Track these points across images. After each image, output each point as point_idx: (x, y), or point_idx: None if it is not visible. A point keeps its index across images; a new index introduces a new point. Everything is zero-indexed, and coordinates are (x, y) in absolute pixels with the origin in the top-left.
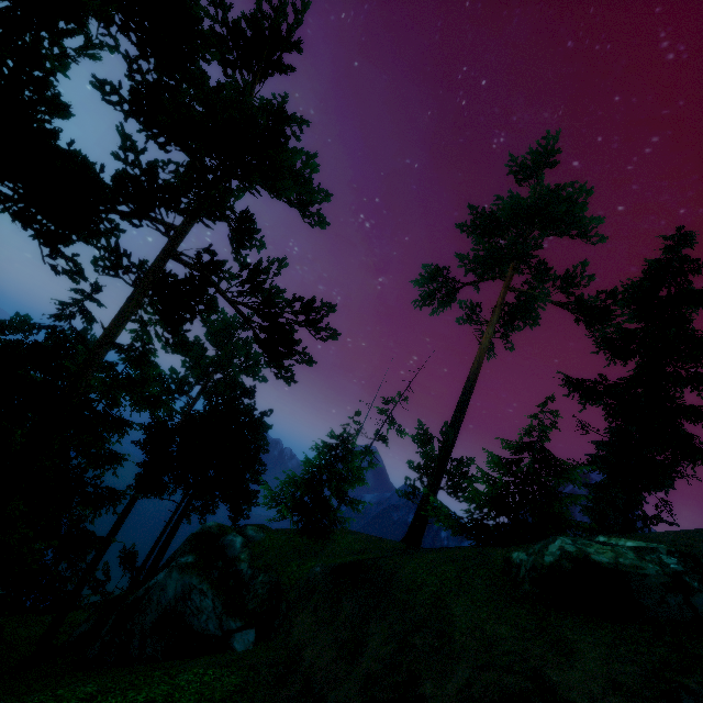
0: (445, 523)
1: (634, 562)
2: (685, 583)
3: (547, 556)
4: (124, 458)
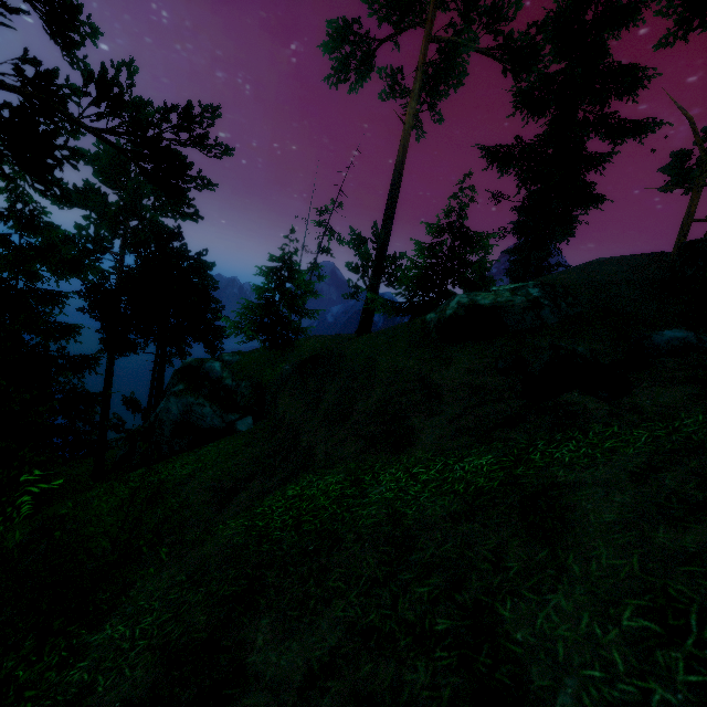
0: (383, 309)
1: (508, 299)
2: (540, 304)
3: (448, 310)
4: (78, 327)
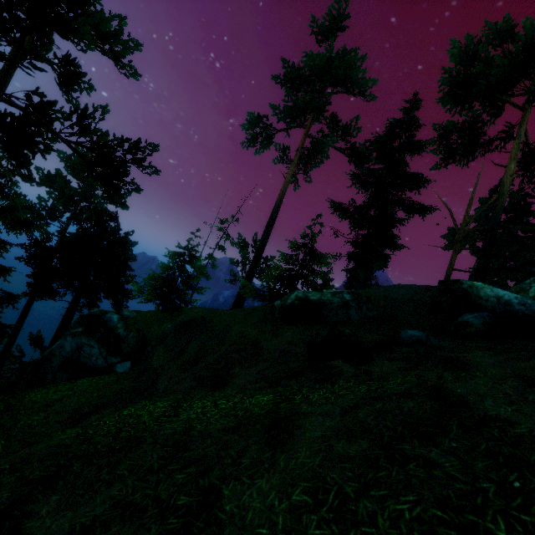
0: (250, 294)
1: (329, 298)
2: (349, 305)
3: (289, 300)
4: (11, 270)
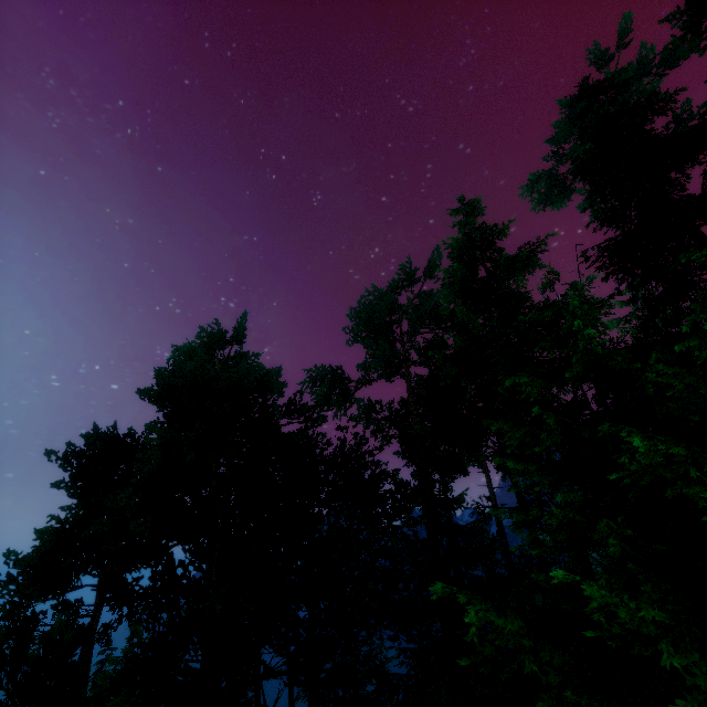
0: None
1: None
2: None
3: None
4: None
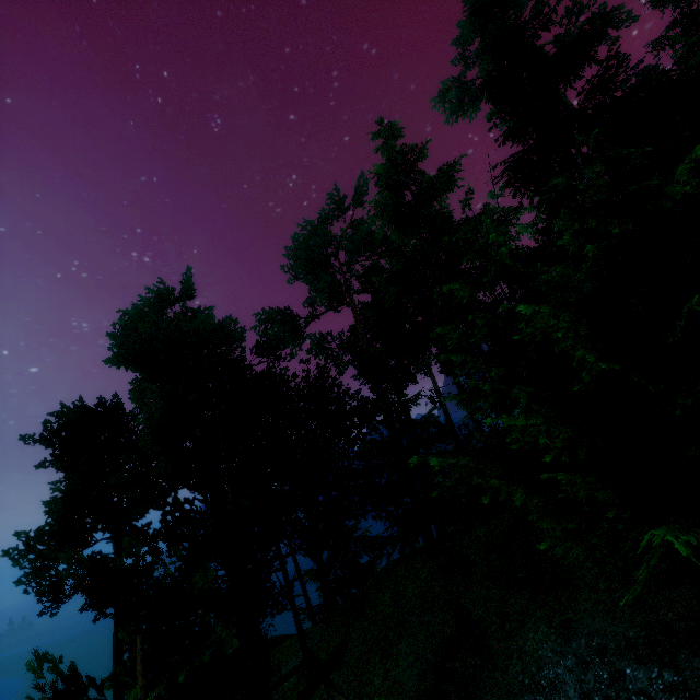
0: None
1: None
2: None
3: None
4: None
